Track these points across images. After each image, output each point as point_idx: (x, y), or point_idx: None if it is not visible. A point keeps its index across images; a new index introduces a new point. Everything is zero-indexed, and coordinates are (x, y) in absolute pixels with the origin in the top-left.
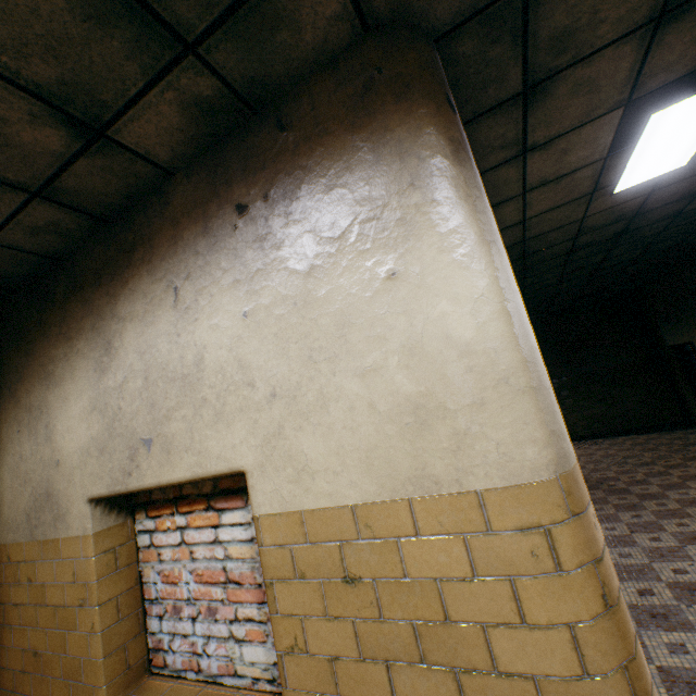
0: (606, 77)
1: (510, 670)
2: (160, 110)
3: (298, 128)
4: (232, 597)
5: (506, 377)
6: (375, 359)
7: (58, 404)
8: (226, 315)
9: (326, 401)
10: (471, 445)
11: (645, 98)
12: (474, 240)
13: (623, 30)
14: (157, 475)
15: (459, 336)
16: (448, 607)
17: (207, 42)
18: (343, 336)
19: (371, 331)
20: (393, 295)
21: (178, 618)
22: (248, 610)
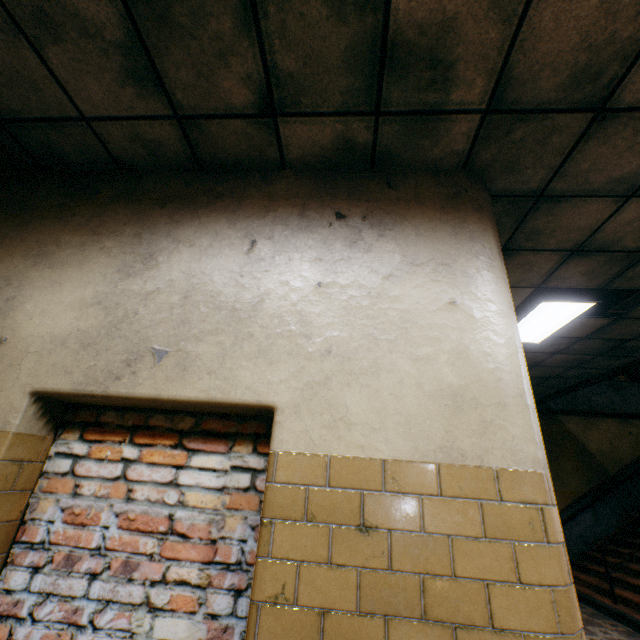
0: (537, 267)
1: (503, 626)
2: (324, 129)
3: (402, 192)
4: (163, 554)
5: (521, 393)
6: (429, 352)
7: (42, 283)
8: (300, 278)
9: (379, 370)
10: (494, 432)
11: (533, 293)
12: (508, 305)
13: (558, 247)
14: (158, 387)
15: (495, 356)
16: (456, 563)
17: (388, 117)
18: (405, 328)
19: (430, 332)
20: (451, 314)
21: (64, 573)
22: (180, 572)
